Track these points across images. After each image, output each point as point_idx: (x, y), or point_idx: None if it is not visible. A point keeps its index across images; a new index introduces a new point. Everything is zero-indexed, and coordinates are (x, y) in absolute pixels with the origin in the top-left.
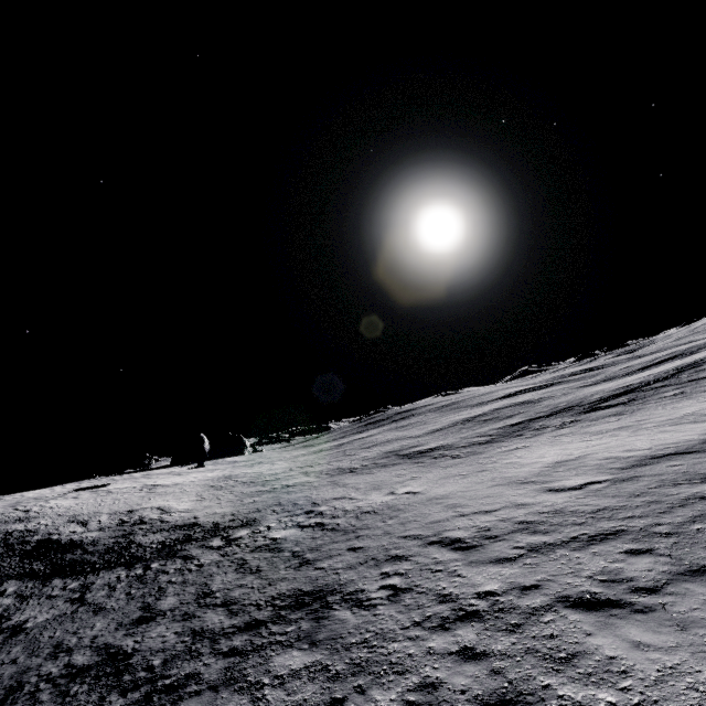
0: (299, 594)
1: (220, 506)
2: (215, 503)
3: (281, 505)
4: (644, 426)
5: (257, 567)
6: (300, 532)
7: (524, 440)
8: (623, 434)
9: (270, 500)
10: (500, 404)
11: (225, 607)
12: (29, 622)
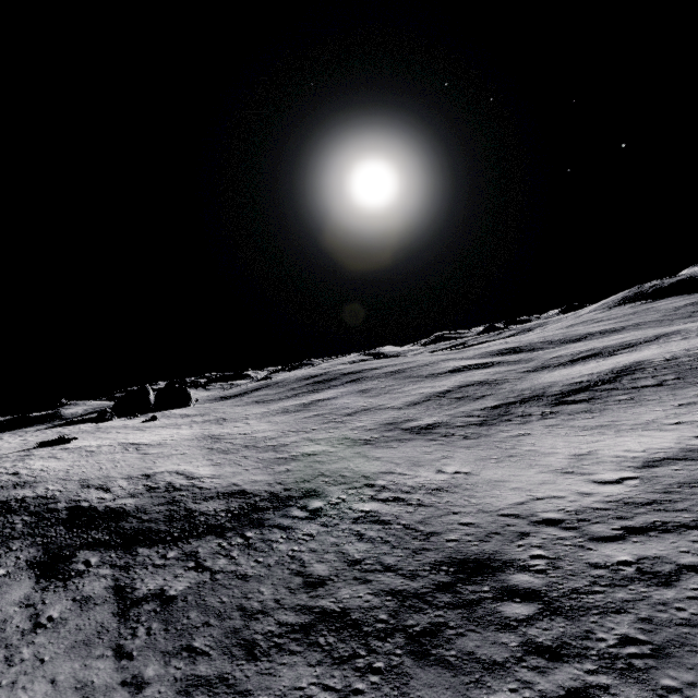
0: (458, 561)
1: (251, 474)
2: (241, 469)
3: (328, 476)
4: (621, 427)
5: (380, 538)
6: (387, 506)
7: (519, 427)
8: (609, 433)
9: (307, 469)
10: (458, 380)
11: (393, 572)
12: (169, 590)
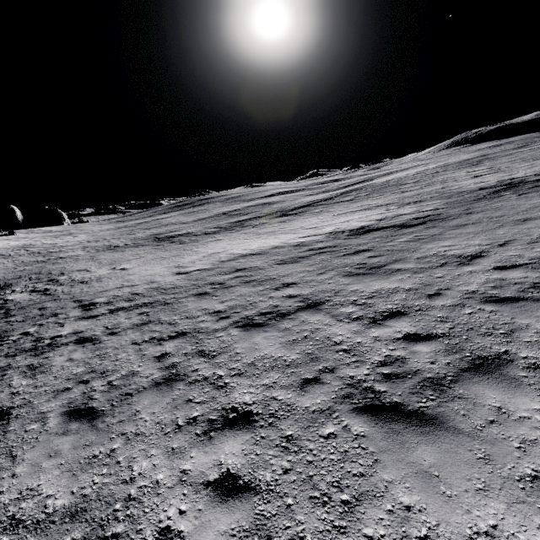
0: None
1: None
2: None
3: (39, 274)
4: (278, 232)
5: None
6: (28, 295)
7: (228, 234)
8: (264, 237)
9: (36, 269)
10: (256, 202)
11: None
12: None
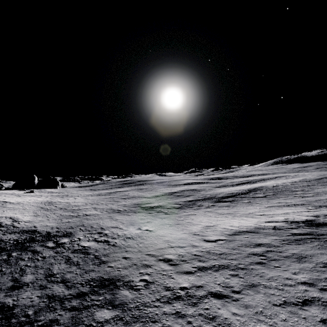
0: (102, 279)
1: (49, 222)
2: (46, 219)
3: (84, 226)
4: (237, 215)
5: (77, 262)
6: (97, 244)
7: (194, 210)
8: (230, 217)
9: (78, 222)
10: (184, 188)
11: (63, 283)
12: None
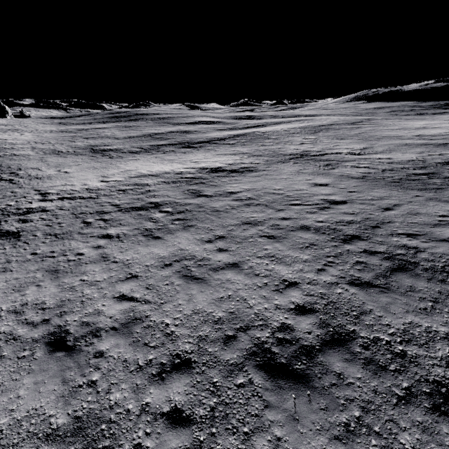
0: None
1: None
2: None
3: (1, 167)
4: (175, 161)
5: None
6: None
7: (145, 156)
8: (165, 163)
9: None
10: (178, 128)
11: None
12: None
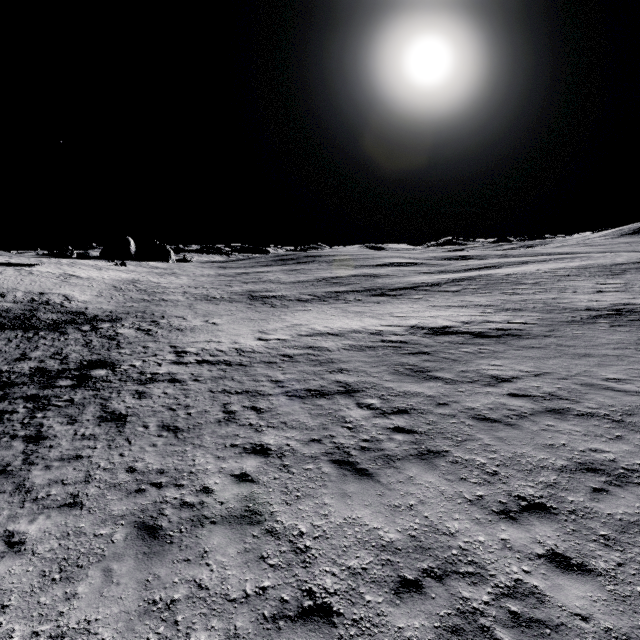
0: (97, 361)
1: (107, 304)
2: (106, 301)
3: (144, 313)
4: (366, 314)
5: (94, 346)
6: (134, 332)
7: (319, 305)
8: (350, 316)
9: (142, 308)
10: (362, 271)
11: (61, 361)
12: None
